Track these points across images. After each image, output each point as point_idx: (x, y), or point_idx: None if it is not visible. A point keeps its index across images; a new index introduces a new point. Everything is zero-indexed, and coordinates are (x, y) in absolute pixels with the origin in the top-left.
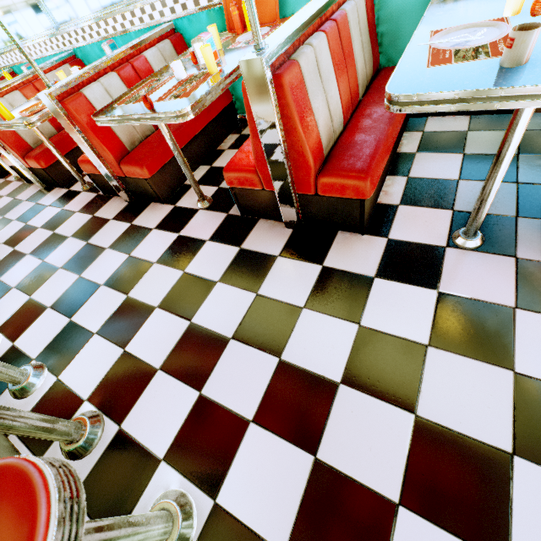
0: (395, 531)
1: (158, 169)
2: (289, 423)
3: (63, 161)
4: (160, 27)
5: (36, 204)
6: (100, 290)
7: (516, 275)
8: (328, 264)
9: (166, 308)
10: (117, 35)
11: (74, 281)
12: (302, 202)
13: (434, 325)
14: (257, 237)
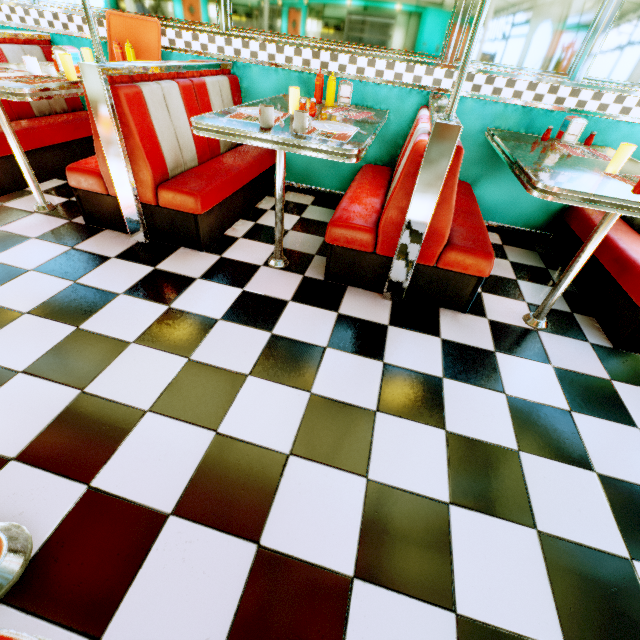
0: (136, 427)
1: None
2: (65, 371)
3: None
4: (31, 32)
5: None
6: None
7: (300, 284)
8: (161, 267)
9: None
10: None
11: None
12: (146, 213)
13: (230, 308)
14: (96, 242)
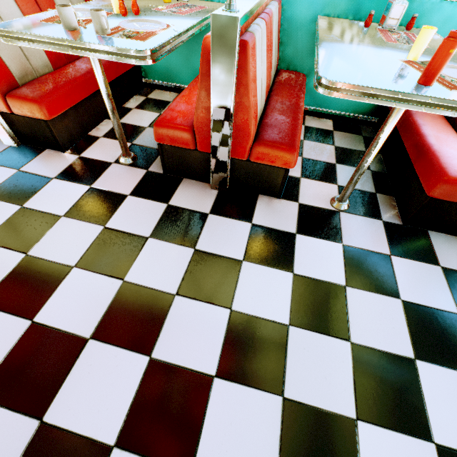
0: None
1: None
2: None
3: None
4: None
5: None
6: None
7: (142, 179)
8: (24, 169)
9: None
10: None
11: None
12: (7, 120)
13: (74, 205)
14: None
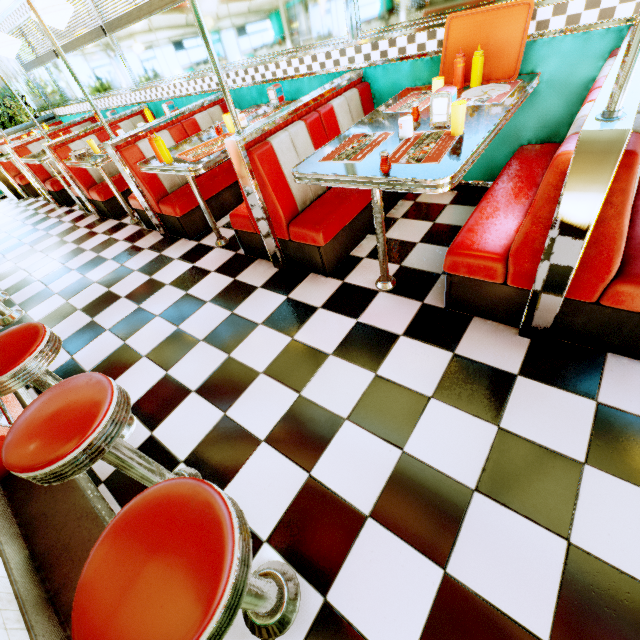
0: None
1: (333, 236)
2: None
3: (206, 212)
4: (349, 74)
5: (161, 254)
6: (259, 379)
7: None
8: (605, 400)
9: (360, 423)
10: (286, 79)
11: (223, 362)
12: (563, 308)
13: None
14: (476, 342)
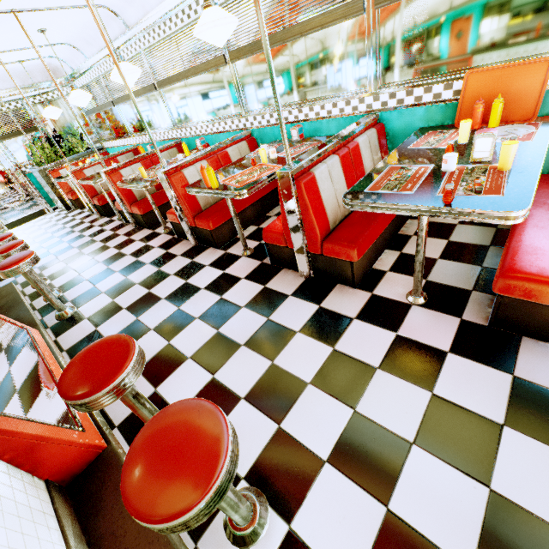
0: None
1: (364, 252)
2: None
3: (238, 227)
4: (368, 117)
5: (193, 261)
6: (308, 390)
7: None
8: None
9: (430, 450)
10: (306, 121)
11: (267, 369)
12: None
13: None
14: (535, 365)
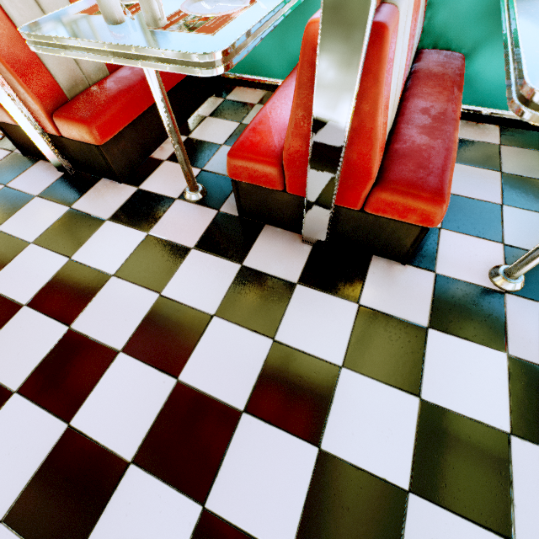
0: (0, 411)
1: None
2: None
3: None
4: None
5: None
6: None
7: (210, 224)
8: (76, 206)
9: None
10: None
11: None
12: (58, 144)
13: (127, 259)
14: (27, 177)
